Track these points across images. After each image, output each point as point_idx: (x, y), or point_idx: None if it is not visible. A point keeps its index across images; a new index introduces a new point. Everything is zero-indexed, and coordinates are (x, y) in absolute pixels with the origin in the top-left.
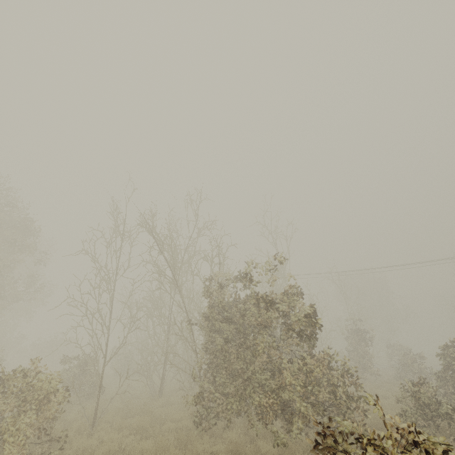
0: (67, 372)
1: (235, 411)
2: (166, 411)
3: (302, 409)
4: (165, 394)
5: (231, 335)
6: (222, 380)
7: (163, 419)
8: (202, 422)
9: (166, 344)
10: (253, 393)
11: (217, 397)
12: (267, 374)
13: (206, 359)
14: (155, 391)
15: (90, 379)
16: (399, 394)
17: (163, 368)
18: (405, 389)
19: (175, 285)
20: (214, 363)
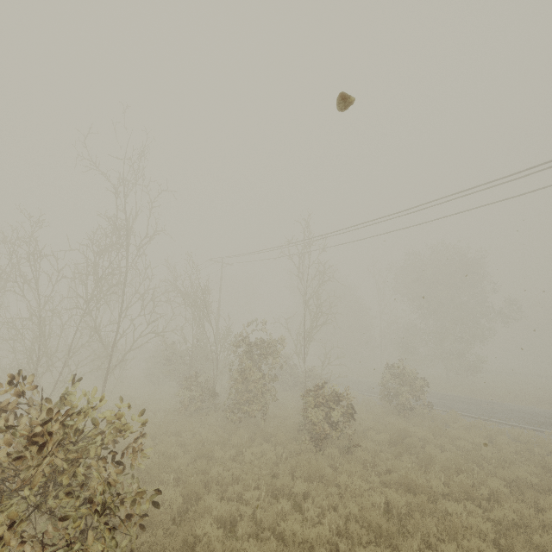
0: None
1: None
2: None
3: None
4: None
5: None
6: None
7: None
8: None
9: None
10: None
11: None
12: None
13: None
14: None
15: None
16: None
17: None
18: None
19: None
20: None
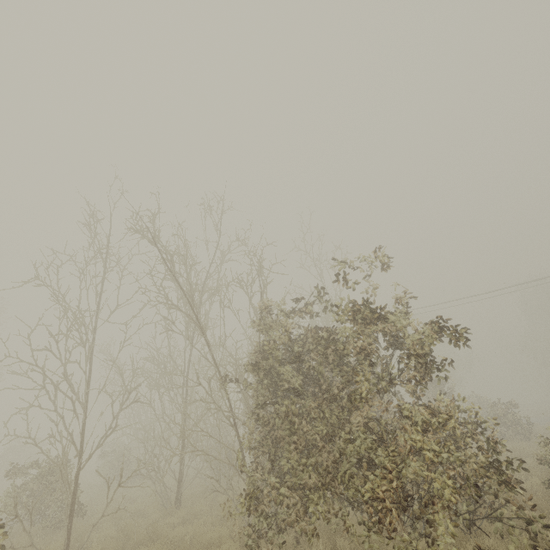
0: (18, 491)
1: (323, 515)
2: (190, 531)
3: (448, 495)
4: (185, 503)
5: (298, 387)
6: (290, 465)
7: (188, 547)
8: (260, 543)
9: (183, 425)
10: (353, 479)
11: (286, 494)
12: (372, 442)
13: (257, 434)
14: (169, 500)
15: (60, 496)
16: (540, 451)
17: (181, 462)
18: (549, 443)
19: (195, 324)
20: (269, 440)
